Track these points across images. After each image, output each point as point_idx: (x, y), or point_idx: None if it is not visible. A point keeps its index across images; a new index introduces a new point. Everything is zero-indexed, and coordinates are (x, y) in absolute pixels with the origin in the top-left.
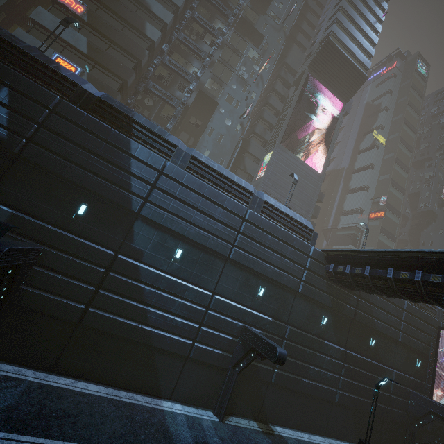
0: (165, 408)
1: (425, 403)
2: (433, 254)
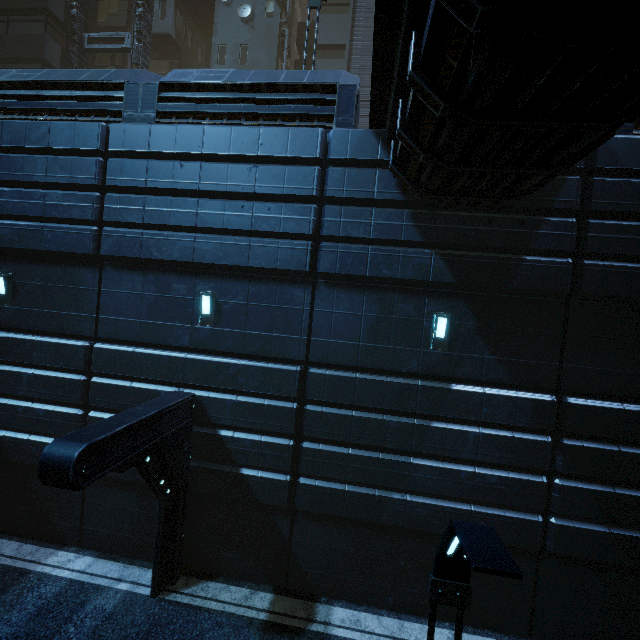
0: (42, 567)
1: None
2: None
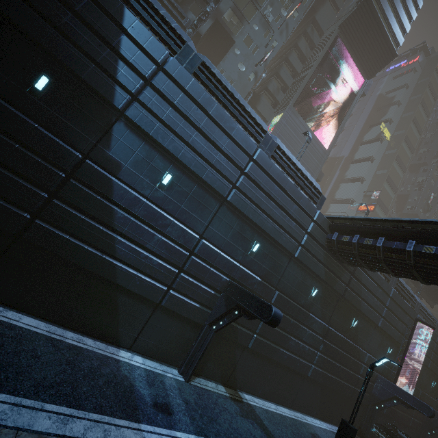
0: (122, 358)
1: (391, 388)
2: None
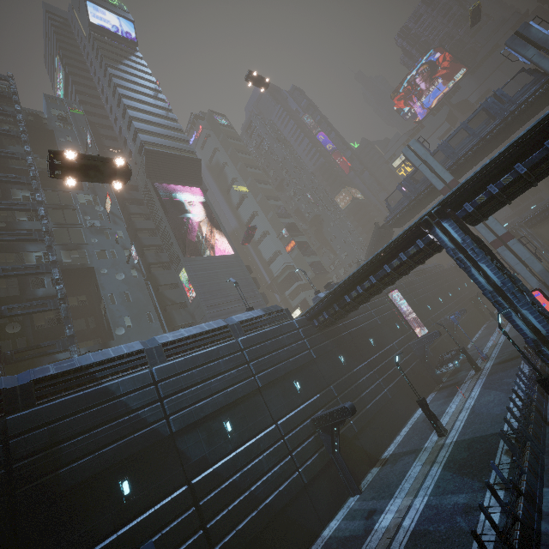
0: (329, 534)
1: (419, 344)
2: (355, 273)
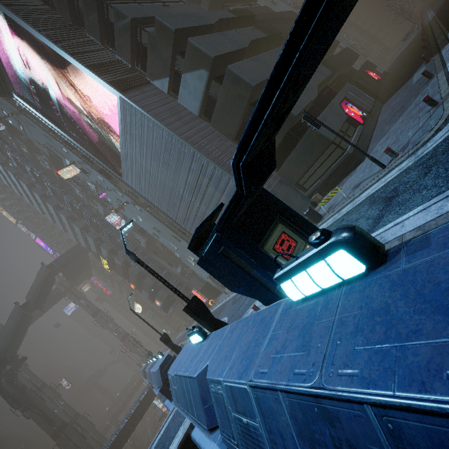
0: None
1: None
2: None
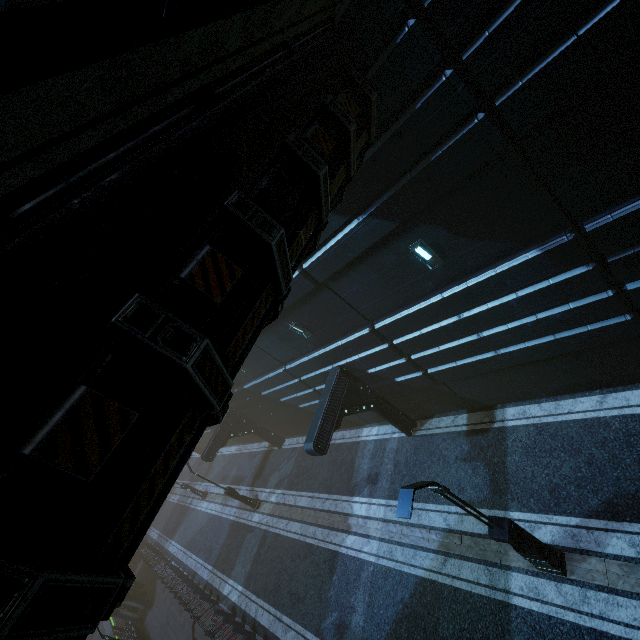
0: (362, 438)
1: None
2: None
